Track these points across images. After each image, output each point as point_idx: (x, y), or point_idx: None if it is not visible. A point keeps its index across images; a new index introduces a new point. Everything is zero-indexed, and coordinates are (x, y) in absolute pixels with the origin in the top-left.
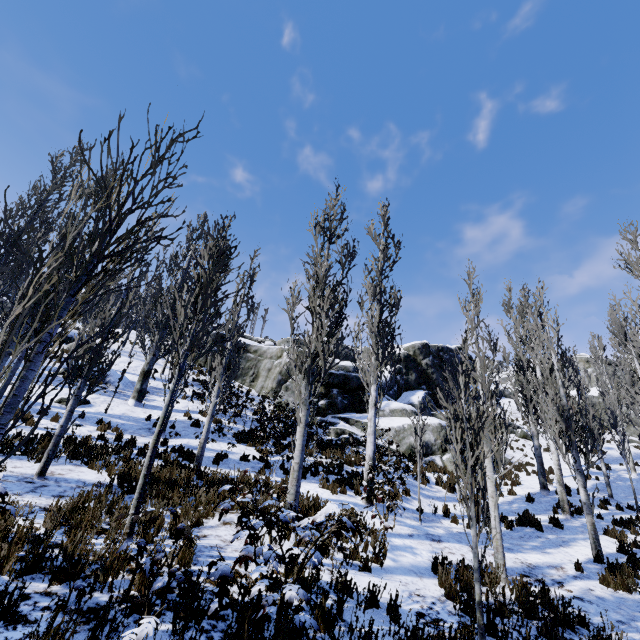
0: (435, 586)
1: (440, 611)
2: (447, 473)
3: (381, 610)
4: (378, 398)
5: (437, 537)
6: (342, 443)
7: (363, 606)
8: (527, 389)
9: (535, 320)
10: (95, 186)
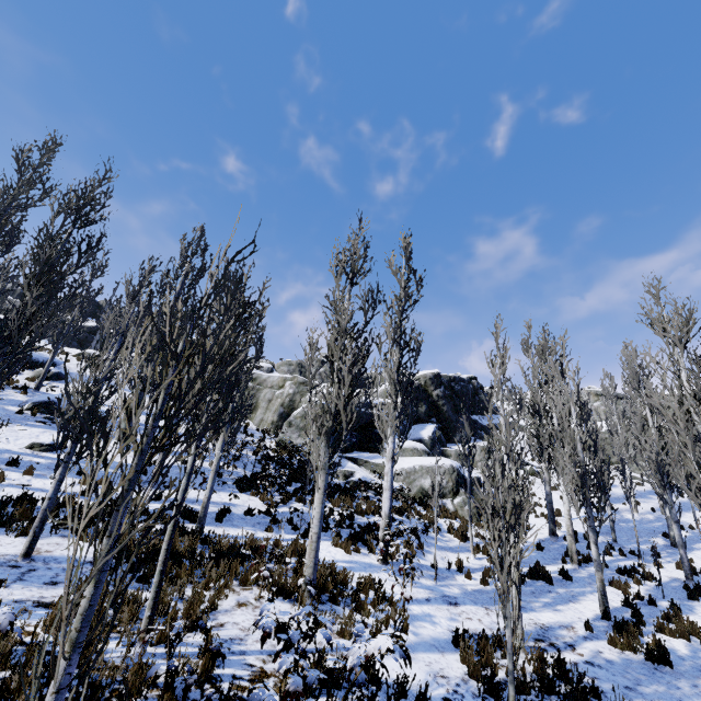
0: (457, 663)
1: (465, 694)
2: (458, 518)
3: (409, 700)
4: (396, 450)
5: (453, 599)
6: (351, 487)
7: (392, 698)
8: (543, 437)
9: (556, 370)
10: (77, 200)
